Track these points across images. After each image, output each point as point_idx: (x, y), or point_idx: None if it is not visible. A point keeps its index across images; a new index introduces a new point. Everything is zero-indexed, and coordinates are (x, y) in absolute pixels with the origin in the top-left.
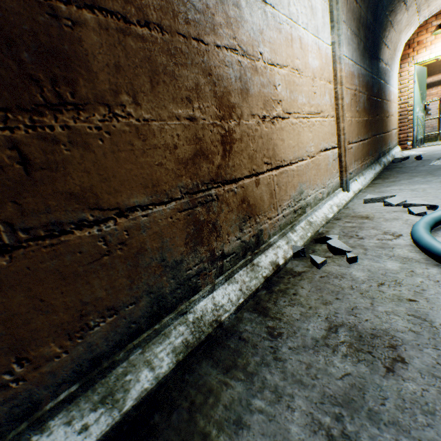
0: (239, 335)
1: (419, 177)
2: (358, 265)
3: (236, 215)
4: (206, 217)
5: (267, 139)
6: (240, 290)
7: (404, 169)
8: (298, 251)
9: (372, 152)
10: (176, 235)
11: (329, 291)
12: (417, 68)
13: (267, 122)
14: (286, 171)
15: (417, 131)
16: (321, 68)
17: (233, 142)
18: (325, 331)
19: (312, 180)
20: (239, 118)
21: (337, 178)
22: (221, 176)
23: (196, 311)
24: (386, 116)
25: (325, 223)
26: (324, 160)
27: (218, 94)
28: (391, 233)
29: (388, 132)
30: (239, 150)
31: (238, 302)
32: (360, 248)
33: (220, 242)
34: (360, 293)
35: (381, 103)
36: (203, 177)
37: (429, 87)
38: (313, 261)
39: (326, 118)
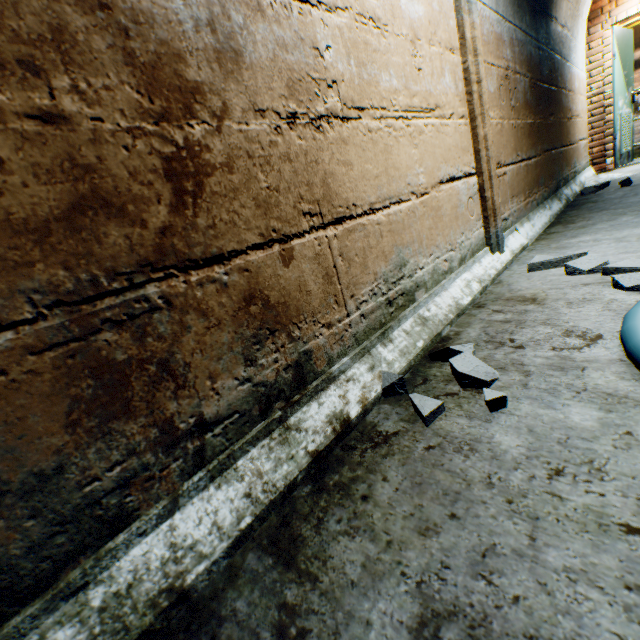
0: (214, 630)
1: (630, 215)
2: (509, 416)
3: (231, 332)
4: (135, 351)
5: (307, 163)
6: (246, 496)
7: (602, 204)
8: (391, 383)
9: (545, 180)
10: (29, 411)
11: (439, 492)
12: (617, 32)
13: (301, 126)
14: (363, 225)
15: (622, 140)
16: (431, 21)
17: (207, 172)
18: (409, 634)
19: (425, 238)
20: (218, 116)
21: (480, 229)
22: (175, 252)
23: (118, 574)
24: (568, 116)
25: (455, 317)
26: (450, 198)
27: (142, 58)
28: (579, 332)
29: (573, 145)
30: (226, 190)
31: (236, 528)
32: (515, 371)
33: (188, 398)
34: (507, 499)
35: (557, 95)
36: (114, 259)
37: (638, 65)
38: (417, 409)
39: (450, 120)
